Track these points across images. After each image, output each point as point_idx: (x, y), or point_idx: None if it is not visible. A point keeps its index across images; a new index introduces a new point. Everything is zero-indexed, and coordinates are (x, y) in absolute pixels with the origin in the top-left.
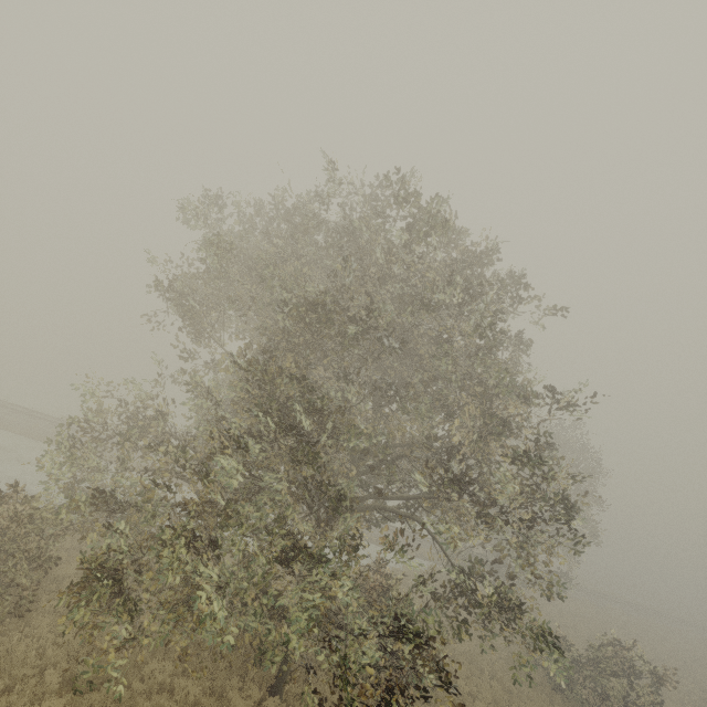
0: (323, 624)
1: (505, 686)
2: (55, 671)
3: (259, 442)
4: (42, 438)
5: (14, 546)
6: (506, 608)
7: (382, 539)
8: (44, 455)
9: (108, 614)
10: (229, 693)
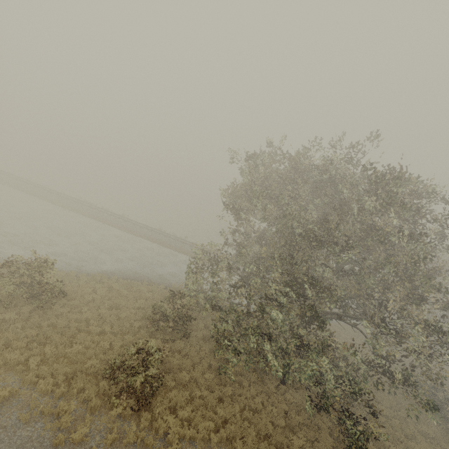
0: (315, 377)
1: (397, 400)
2: (204, 360)
3: (284, 296)
4: (155, 241)
5: (182, 313)
6: (407, 382)
7: (344, 348)
8: (186, 279)
9: (227, 352)
10: (265, 380)
